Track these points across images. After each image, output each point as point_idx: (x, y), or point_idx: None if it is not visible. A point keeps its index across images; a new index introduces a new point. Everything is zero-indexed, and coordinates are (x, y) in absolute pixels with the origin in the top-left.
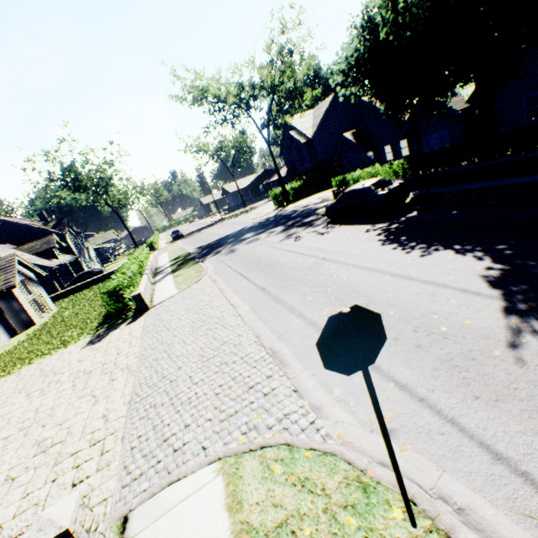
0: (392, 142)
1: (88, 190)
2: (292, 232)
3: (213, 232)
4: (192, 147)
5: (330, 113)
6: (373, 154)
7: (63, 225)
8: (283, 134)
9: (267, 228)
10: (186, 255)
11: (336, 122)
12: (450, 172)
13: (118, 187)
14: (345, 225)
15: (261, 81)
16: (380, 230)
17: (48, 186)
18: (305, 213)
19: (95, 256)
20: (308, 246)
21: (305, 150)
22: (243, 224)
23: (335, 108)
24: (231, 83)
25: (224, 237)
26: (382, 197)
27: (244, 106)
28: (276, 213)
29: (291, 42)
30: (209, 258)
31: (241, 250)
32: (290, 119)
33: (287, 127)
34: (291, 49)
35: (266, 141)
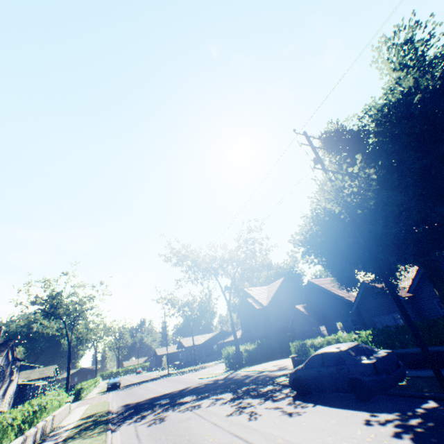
0: (343, 319)
1: (58, 317)
2: (244, 402)
3: (152, 386)
4: (164, 298)
5: (282, 290)
6: (326, 327)
7: (6, 346)
8: (242, 299)
9: (214, 391)
10: (103, 412)
11: (287, 297)
12: (442, 350)
13: (86, 319)
14: (322, 405)
15: (229, 257)
16: (392, 425)
17: (28, 307)
18: (261, 378)
19: (12, 393)
20: (271, 433)
21: (260, 315)
22: (187, 381)
23: (286, 287)
24: (207, 254)
25: (160, 395)
26: (370, 367)
27: (213, 271)
28: (227, 375)
29: (254, 238)
30: (126, 424)
31: (172, 419)
32: (248, 289)
33: (245, 294)
34: (254, 241)
35: (227, 300)
